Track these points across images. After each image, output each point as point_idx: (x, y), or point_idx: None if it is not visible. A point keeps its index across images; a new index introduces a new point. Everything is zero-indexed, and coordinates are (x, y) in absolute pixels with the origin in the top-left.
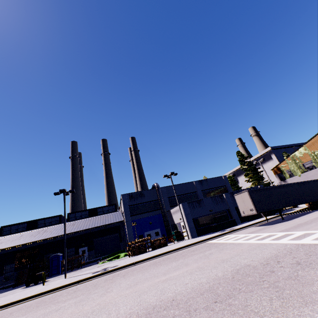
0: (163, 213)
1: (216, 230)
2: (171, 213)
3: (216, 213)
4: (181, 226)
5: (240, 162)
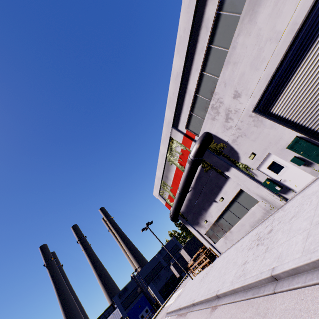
0: (144, 293)
1: (172, 290)
2: (149, 291)
3: (170, 277)
4: (156, 298)
5: (176, 225)
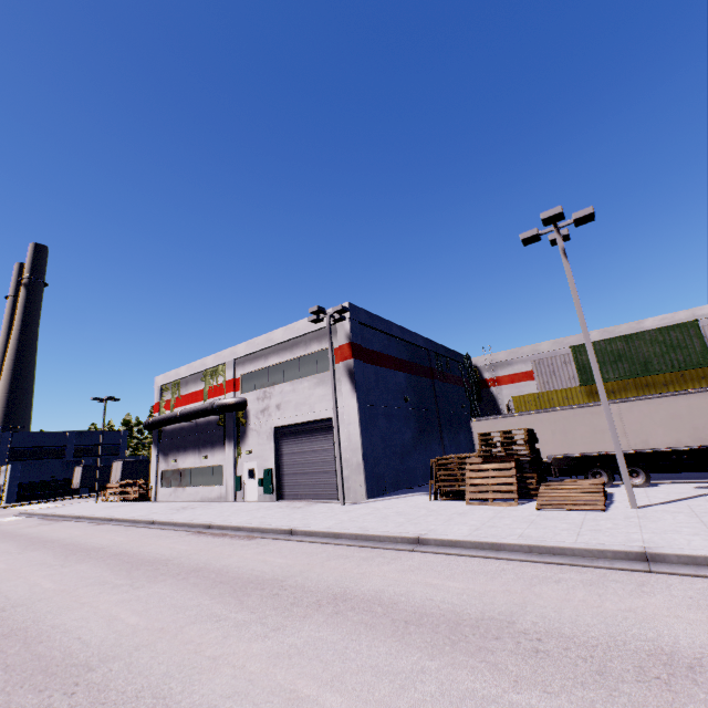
0: None
1: (44, 498)
2: (2, 471)
3: (60, 480)
4: (4, 490)
5: None
